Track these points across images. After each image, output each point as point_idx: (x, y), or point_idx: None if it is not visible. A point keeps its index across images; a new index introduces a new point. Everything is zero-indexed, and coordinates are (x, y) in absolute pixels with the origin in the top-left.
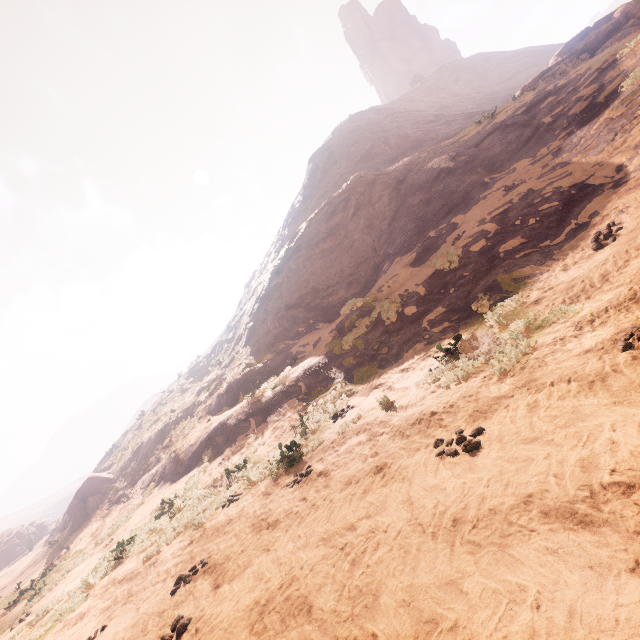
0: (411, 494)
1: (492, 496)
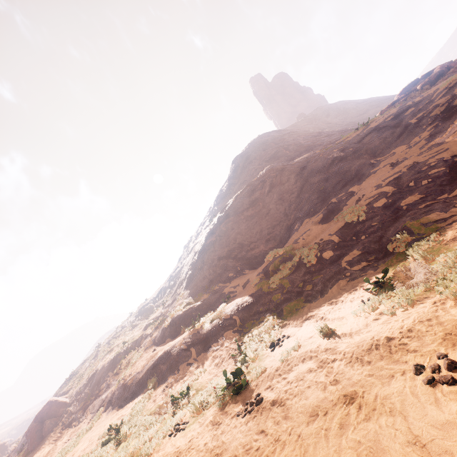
0: (416, 432)
1: None
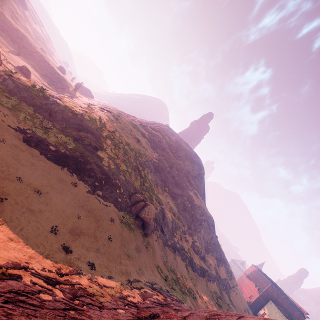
0: None
1: None
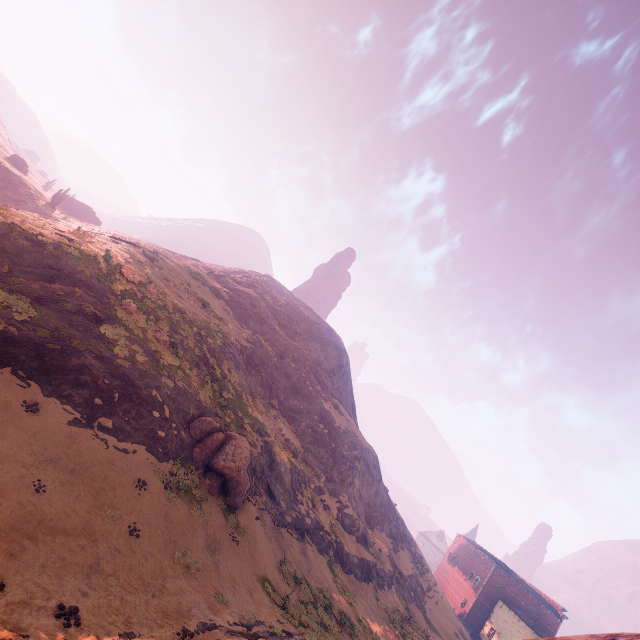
0: None
1: None
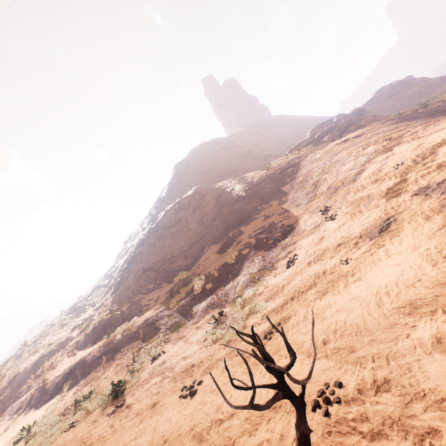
0: (158, 423)
1: (184, 425)
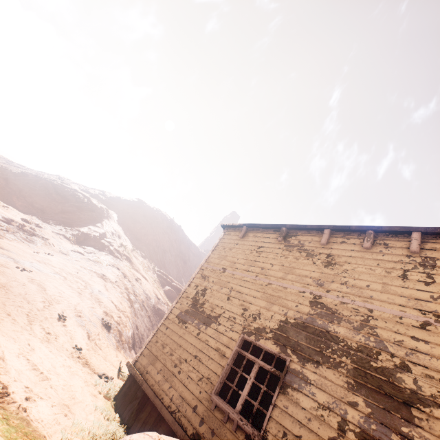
0: None
1: None
